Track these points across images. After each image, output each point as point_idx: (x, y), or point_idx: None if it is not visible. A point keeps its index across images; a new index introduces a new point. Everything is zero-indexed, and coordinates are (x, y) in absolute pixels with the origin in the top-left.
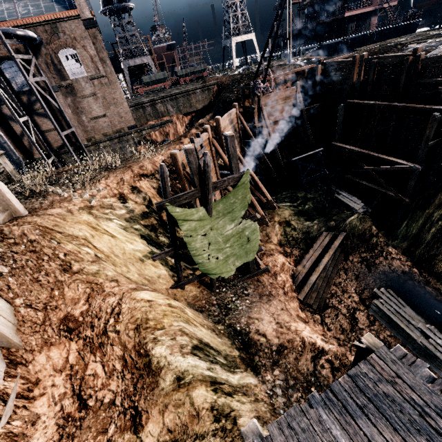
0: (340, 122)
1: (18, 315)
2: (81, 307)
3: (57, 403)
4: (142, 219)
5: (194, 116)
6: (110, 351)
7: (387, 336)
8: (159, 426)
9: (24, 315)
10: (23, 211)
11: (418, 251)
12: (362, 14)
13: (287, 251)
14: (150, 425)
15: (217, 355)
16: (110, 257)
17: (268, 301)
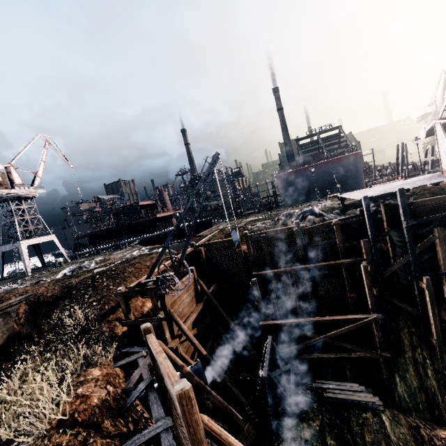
0: (260, 297)
1: None
2: None
3: None
4: None
5: None
6: None
7: None
8: None
9: None
10: None
11: (443, 410)
12: (165, 216)
13: None
14: None
15: None
16: None
17: None
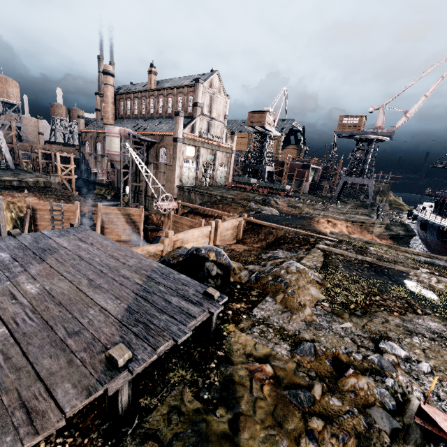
0: None
1: None
2: None
3: None
4: None
5: None
6: None
7: None
8: None
9: None
10: None
11: None
12: None
13: None
14: None
15: None
16: None
17: None
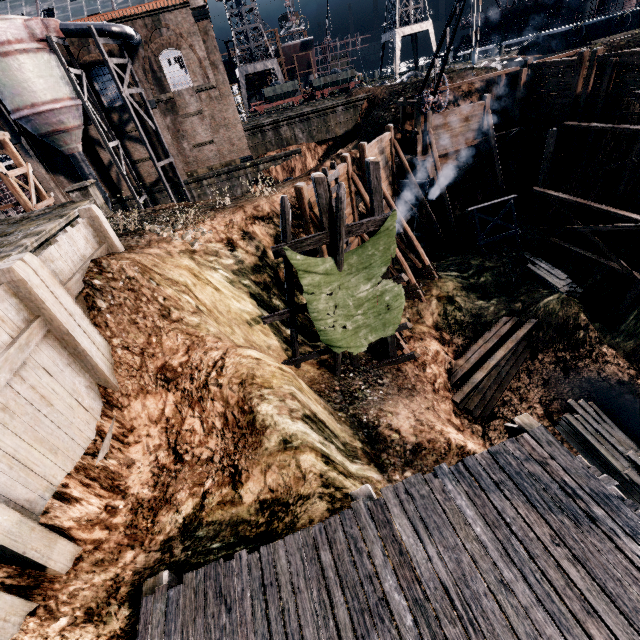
0: (548, 156)
1: (116, 355)
2: (180, 358)
3: (152, 453)
4: (253, 274)
5: (331, 145)
6: (210, 407)
7: None
8: (260, 485)
9: (121, 356)
10: (120, 247)
11: None
12: None
13: (445, 337)
14: (251, 483)
15: (333, 437)
16: (213, 312)
17: (410, 396)
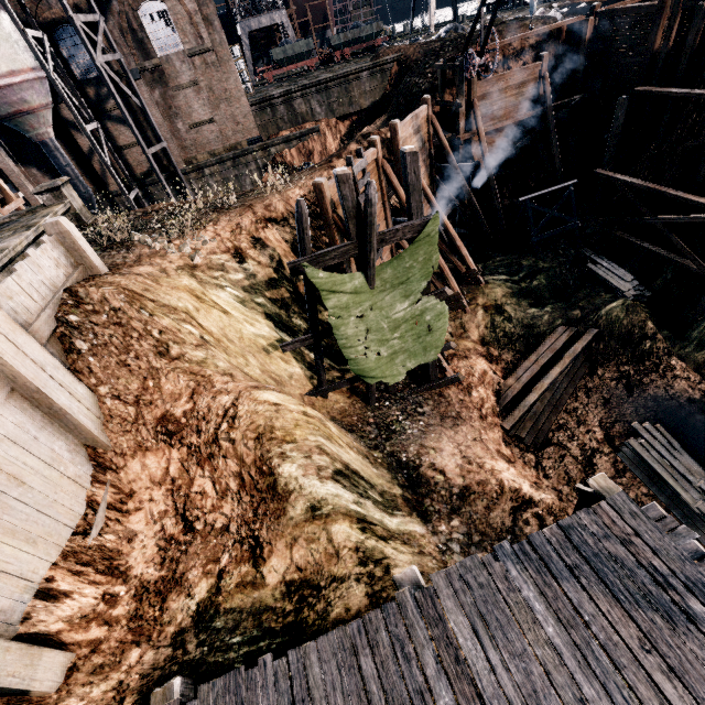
0: (617, 131)
1: (104, 407)
2: (183, 405)
3: (157, 522)
4: (268, 290)
5: (355, 121)
6: (222, 466)
7: (641, 495)
8: (285, 562)
9: (111, 408)
10: (102, 267)
11: None
12: None
13: (493, 353)
14: (274, 559)
15: (369, 488)
16: (222, 342)
17: (454, 426)
